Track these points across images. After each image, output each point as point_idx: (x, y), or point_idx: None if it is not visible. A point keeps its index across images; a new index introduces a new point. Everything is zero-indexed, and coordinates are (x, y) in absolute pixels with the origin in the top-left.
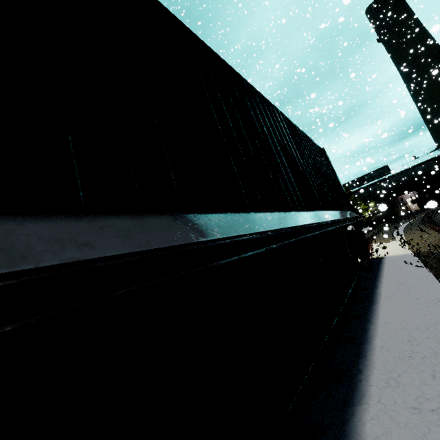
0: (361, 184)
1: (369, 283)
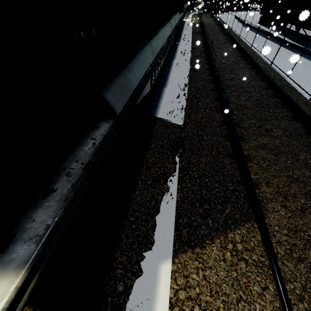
0: None
1: (183, 24)
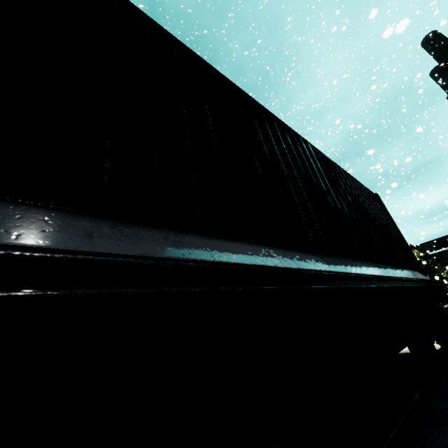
0: (441, 247)
1: None
